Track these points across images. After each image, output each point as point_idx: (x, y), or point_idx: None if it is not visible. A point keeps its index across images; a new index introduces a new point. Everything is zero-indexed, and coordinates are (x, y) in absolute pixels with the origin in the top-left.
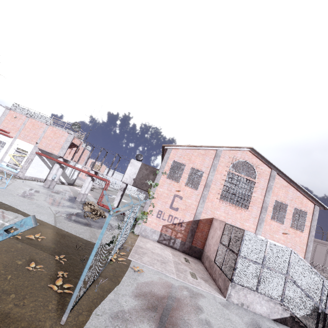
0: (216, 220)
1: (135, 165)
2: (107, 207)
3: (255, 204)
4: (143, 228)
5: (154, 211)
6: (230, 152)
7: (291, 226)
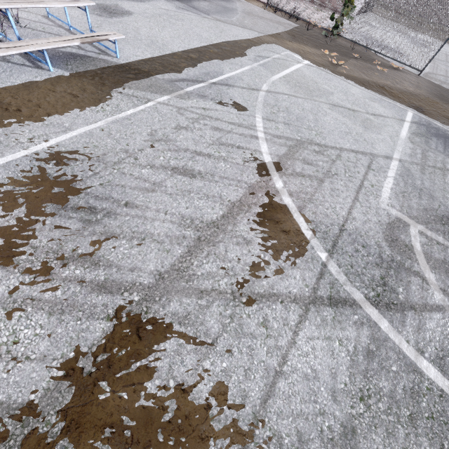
0: None
1: None
2: None
3: None
4: None
5: None
6: None
7: None
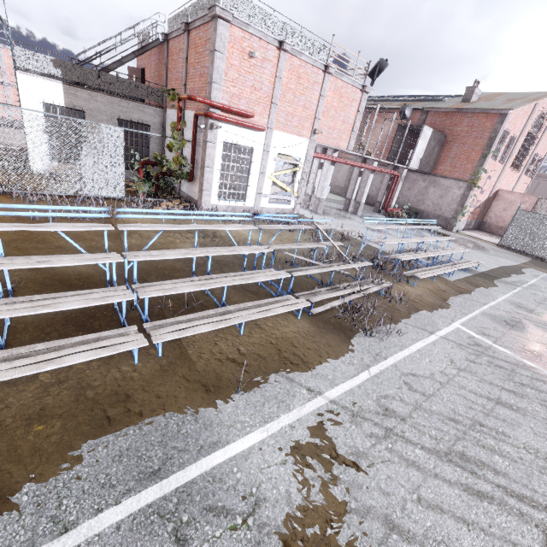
0: (510, 192)
1: (426, 136)
2: (395, 211)
3: (524, 163)
4: (458, 223)
5: (469, 202)
6: (541, 103)
7: (528, 176)
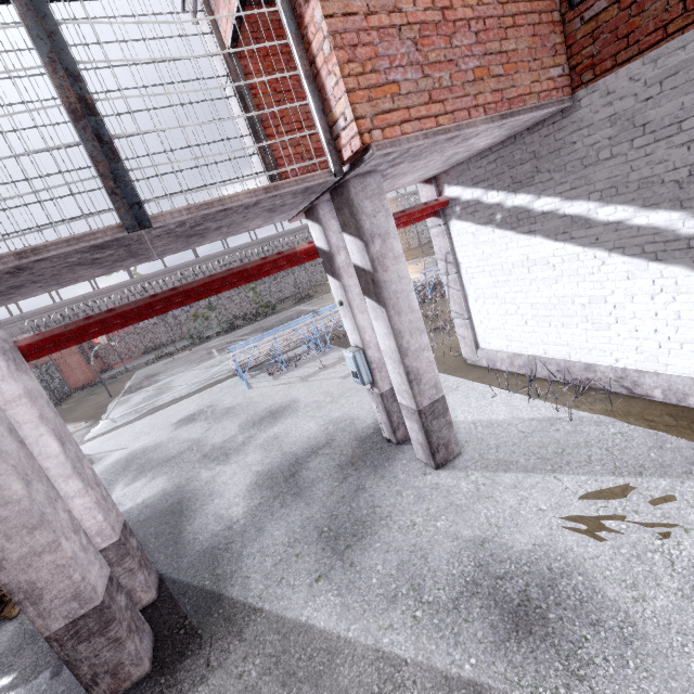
0: None
1: None
2: None
3: None
4: None
5: None
6: None
7: None
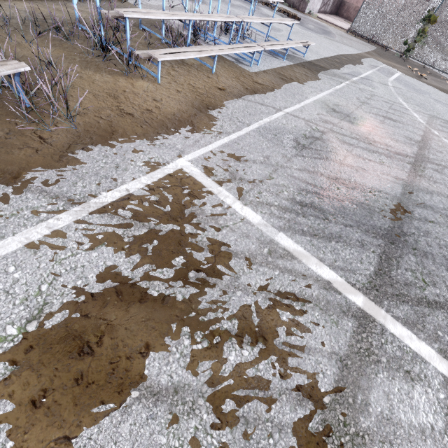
0: None
1: None
2: None
3: None
4: None
5: None
6: None
7: None
